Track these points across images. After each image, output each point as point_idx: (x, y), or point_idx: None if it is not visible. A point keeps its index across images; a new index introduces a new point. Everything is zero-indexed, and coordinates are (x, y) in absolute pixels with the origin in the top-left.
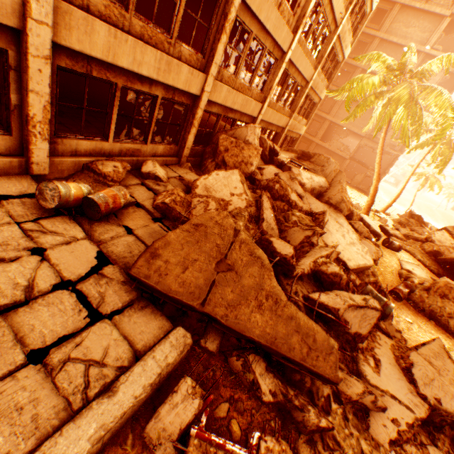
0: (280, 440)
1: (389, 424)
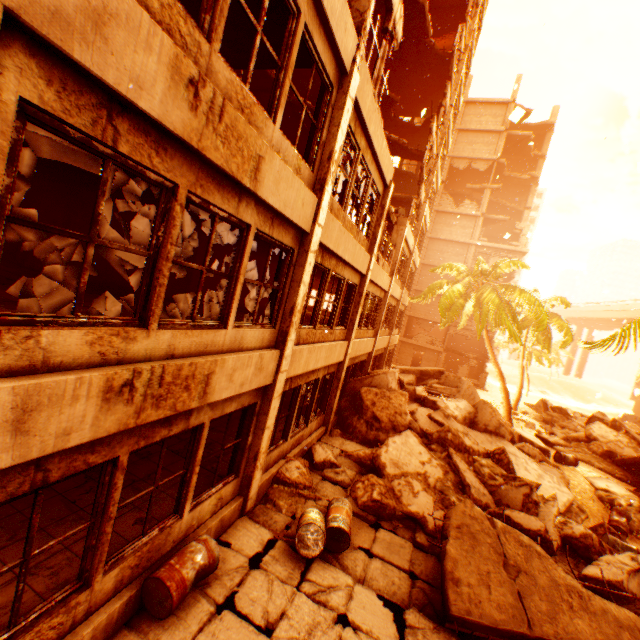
0: None
1: None
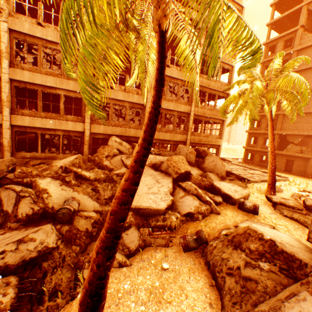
0: None
1: None
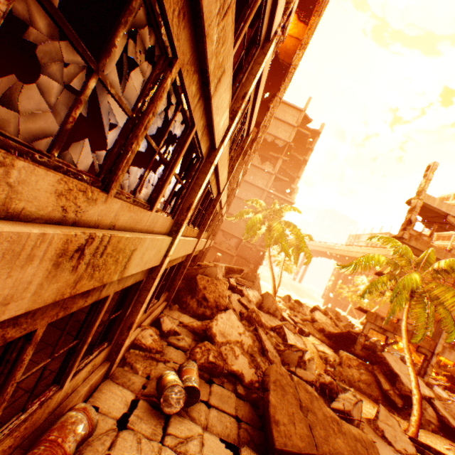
0: None
1: None
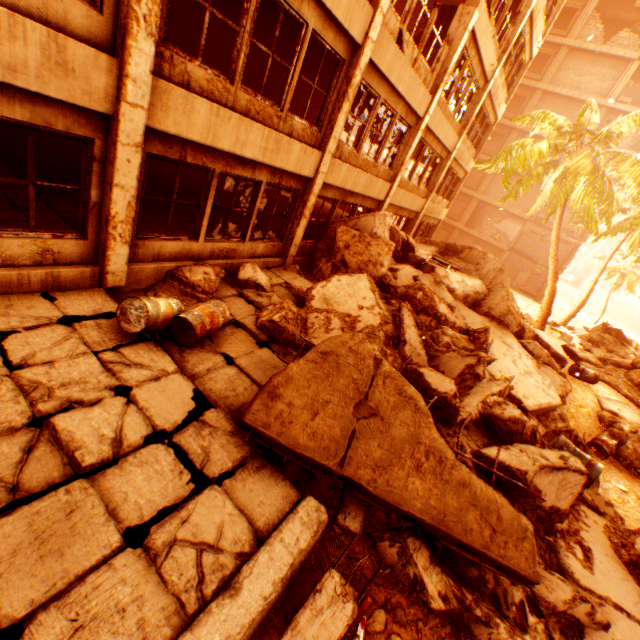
0: None
1: None
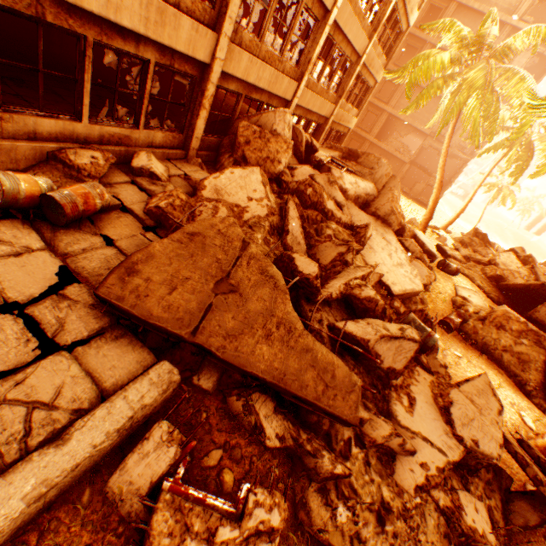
0: (274, 492)
1: (417, 469)
